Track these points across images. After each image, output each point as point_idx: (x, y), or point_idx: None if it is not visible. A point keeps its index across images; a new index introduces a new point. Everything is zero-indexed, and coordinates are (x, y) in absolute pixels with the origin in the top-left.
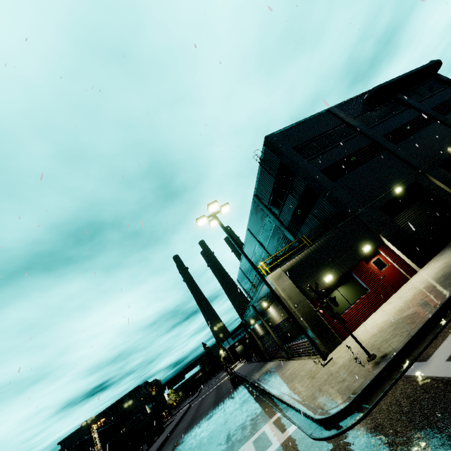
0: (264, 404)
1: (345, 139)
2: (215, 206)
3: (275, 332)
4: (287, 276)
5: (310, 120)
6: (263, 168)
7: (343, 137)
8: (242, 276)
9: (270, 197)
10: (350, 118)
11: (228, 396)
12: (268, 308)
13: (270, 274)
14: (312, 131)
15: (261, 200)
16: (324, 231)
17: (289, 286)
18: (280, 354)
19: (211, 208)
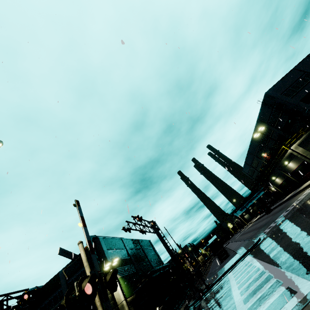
0: (301, 192)
1: (308, 81)
2: (260, 128)
3: (292, 175)
4: (299, 146)
5: (285, 77)
6: (263, 106)
7: (307, 80)
8: (247, 167)
9: (268, 118)
10: (308, 69)
11: (268, 215)
12: (288, 164)
13: (291, 147)
14: (288, 82)
15: (262, 121)
16: (307, 127)
17: (301, 149)
18: (295, 187)
19: (259, 129)
